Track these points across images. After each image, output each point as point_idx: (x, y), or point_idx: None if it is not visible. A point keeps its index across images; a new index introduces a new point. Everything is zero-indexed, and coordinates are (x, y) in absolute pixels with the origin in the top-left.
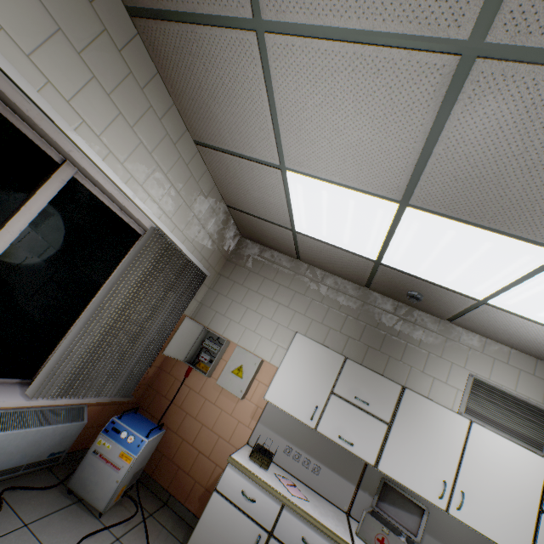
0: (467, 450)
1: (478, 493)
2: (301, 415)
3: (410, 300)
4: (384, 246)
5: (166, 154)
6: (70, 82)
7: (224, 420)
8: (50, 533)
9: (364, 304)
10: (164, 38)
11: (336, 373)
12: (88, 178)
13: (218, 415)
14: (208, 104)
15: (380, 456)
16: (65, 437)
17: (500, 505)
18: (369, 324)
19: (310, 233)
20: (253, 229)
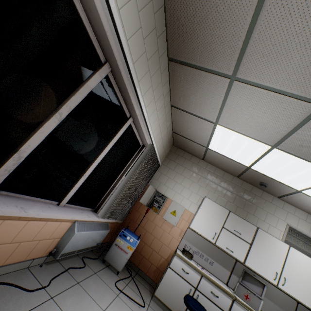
0: (287, 259)
1: (292, 278)
2: (208, 236)
3: (261, 186)
4: (255, 161)
5: (161, 111)
6: (145, 88)
7: (165, 236)
8: (104, 277)
9: (235, 185)
10: (181, 70)
11: (225, 218)
12: (134, 123)
13: (162, 233)
14: (189, 94)
15: (246, 258)
16: (102, 236)
17: (302, 285)
18: (238, 195)
19: (216, 150)
20: (183, 143)
